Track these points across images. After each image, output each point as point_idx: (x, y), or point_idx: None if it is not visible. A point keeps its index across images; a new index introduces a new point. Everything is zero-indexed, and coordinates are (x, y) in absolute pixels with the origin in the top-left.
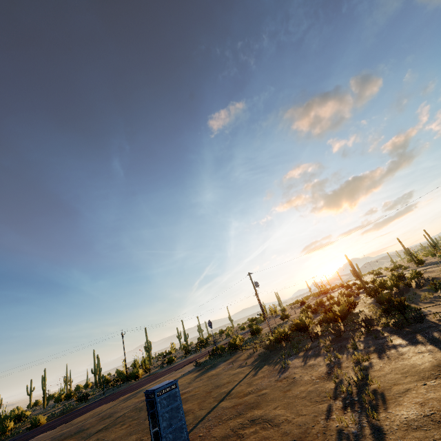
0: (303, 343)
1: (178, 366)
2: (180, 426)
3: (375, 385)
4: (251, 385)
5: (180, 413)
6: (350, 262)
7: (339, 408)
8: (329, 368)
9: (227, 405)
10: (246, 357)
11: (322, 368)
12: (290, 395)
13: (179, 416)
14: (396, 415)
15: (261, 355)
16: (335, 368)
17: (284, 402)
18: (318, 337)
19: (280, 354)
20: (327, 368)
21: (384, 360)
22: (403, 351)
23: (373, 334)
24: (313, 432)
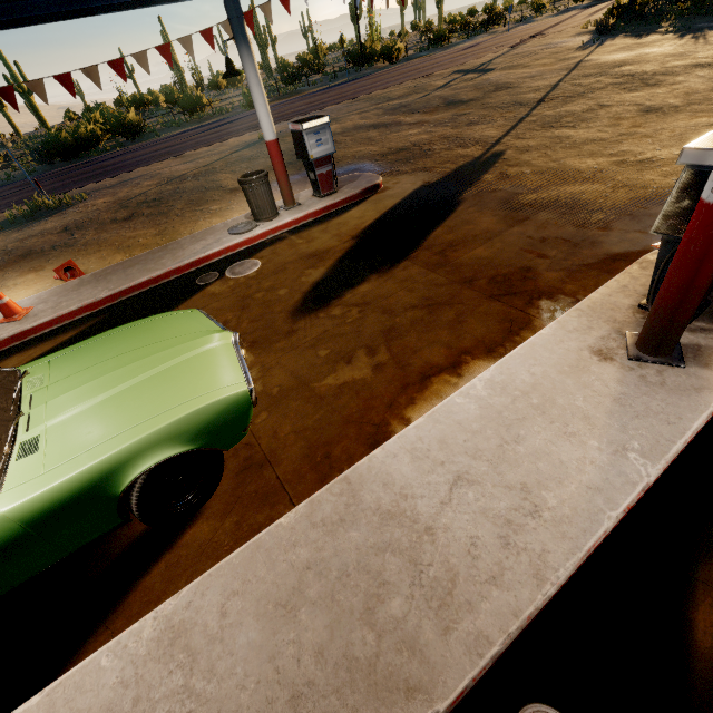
0: None
1: (498, 43)
2: None
3: None
4: None
5: None
6: None
7: None
8: None
9: None
10: None
11: None
12: None
13: None
14: None
15: None
16: None
17: None
18: None
19: None
20: None
21: None
22: None
23: None
24: None
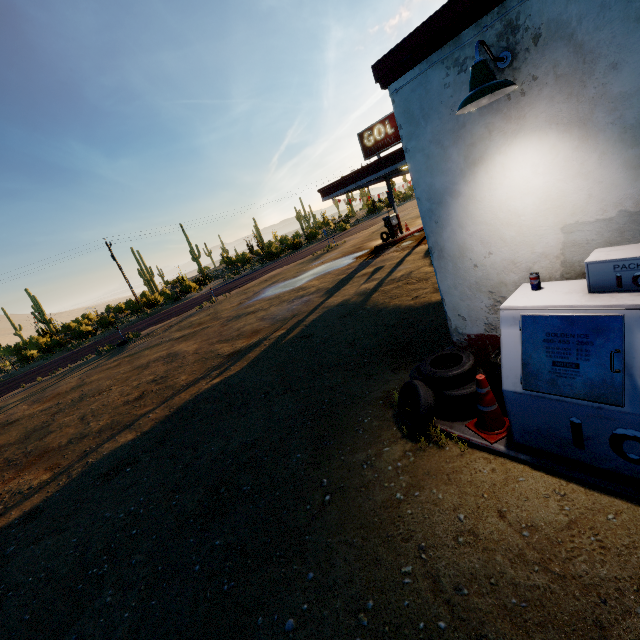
0: None
1: None
2: None
3: None
4: None
5: None
6: None
7: None
8: None
9: None
10: None
11: None
12: None
13: None
14: None
15: None
16: None
17: None
18: None
19: None
20: None
21: None
22: None
23: None
24: None
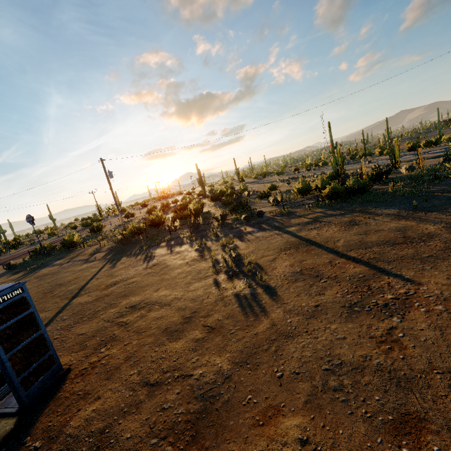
0: (161, 236)
1: None
2: (36, 338)
3: (248, 259)
4: (113, 276)
5: (36, 323)
6: (199, 171)
7: (225, 279)
8: (200, 252)
9: (87, 300)
10: (91, 253)
11: (193, 253)
12: (168, 277)
13: (34, 327)
14: (276, 275)
15: (113, 249)
16: (205, 251)
17: (165, 284)
18: (176, 231)
19: (140, 246)
20: (198, 252)
21: (246, 242)
22: (258, 235)
23: (227, 226)
24: (211, 301)
